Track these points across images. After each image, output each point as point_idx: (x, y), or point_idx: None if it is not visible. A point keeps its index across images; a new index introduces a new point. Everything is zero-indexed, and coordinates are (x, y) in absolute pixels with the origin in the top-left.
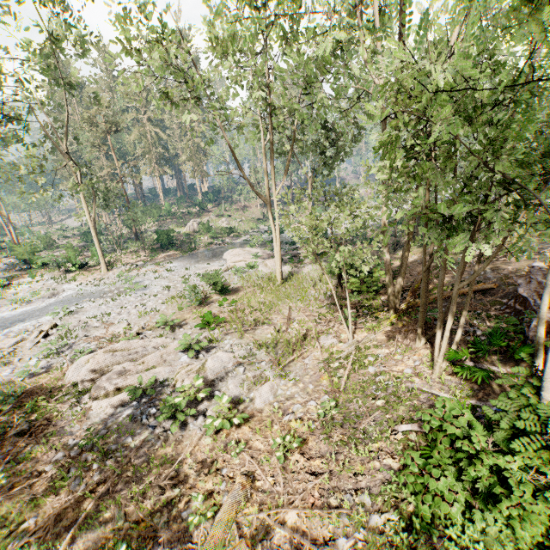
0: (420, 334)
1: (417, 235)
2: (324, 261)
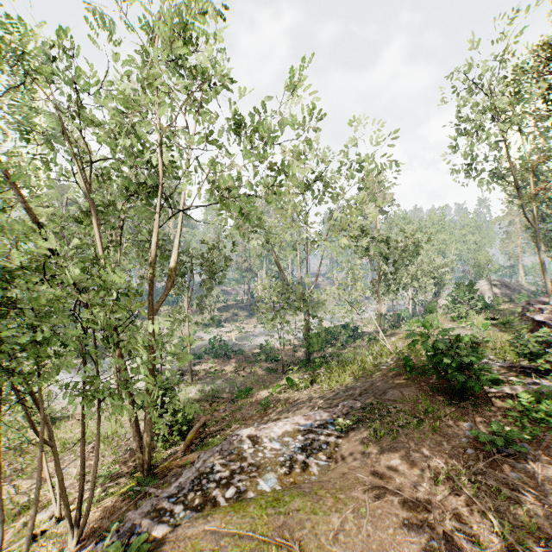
0: (69, 529)
1: (309, 356)
2: (202, 383)
